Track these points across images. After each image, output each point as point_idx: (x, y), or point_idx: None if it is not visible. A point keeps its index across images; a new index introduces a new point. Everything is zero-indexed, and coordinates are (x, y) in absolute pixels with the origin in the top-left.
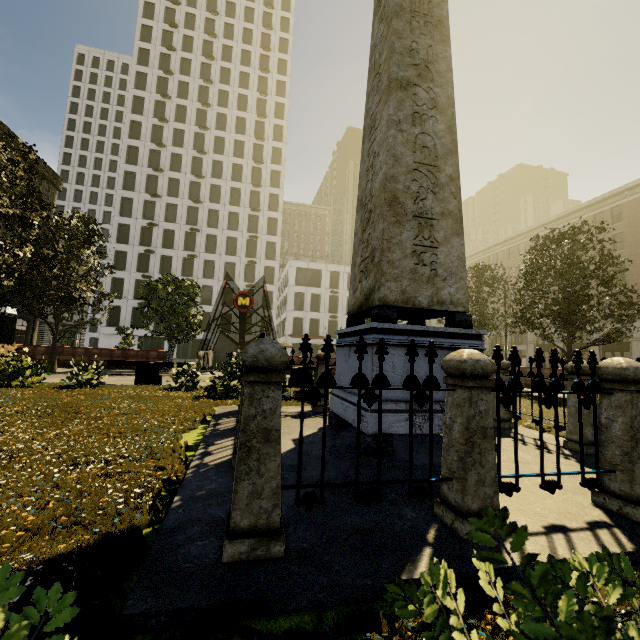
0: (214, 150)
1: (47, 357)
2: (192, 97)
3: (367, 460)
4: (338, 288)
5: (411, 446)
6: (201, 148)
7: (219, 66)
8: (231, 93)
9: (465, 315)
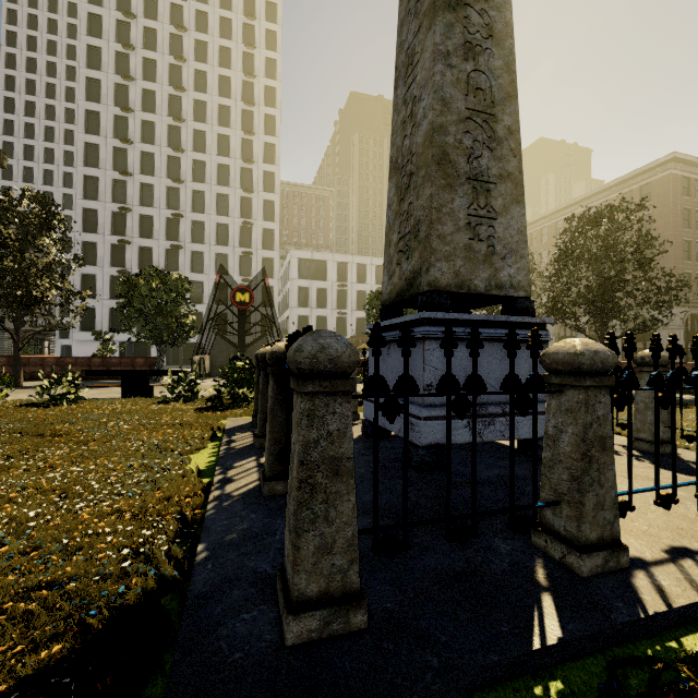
0: (194, 117)
1: (10, 369)
2: (162, 48)
3: (423, 477)
4: (346, 281)
5: (512, 466)
6: (178, 114)
7: (193, 9)
8: (210, 44)
9: (527, 301)
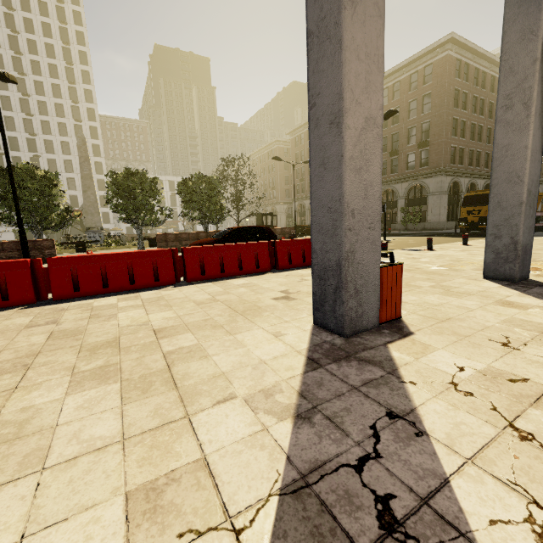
0: (36, 92)
1: None
2: (4, 45)
3: None
4: None
5: None
6: (24, 90)
7: (21, 16)
8: (38, 42)
9: (102, 228)
